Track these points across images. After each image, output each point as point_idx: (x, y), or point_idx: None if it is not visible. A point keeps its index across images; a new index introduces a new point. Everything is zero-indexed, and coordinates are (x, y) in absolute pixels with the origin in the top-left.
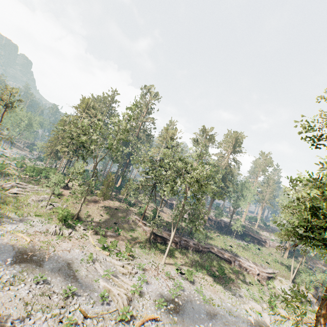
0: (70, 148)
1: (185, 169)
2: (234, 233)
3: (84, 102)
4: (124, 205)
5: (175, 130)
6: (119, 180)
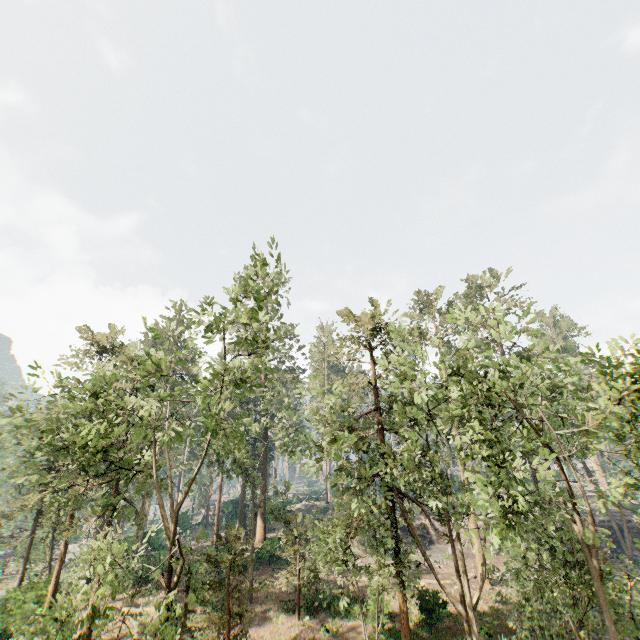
0: (77, 491)
1: (485, 401)
2: (632, 542)
3: (105, 344)
4: (311, 623)
5: (376, 308)
6: (258, 522)
